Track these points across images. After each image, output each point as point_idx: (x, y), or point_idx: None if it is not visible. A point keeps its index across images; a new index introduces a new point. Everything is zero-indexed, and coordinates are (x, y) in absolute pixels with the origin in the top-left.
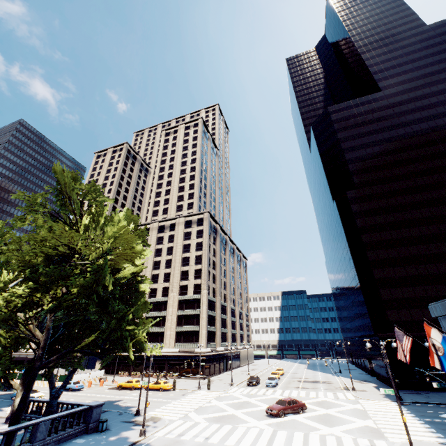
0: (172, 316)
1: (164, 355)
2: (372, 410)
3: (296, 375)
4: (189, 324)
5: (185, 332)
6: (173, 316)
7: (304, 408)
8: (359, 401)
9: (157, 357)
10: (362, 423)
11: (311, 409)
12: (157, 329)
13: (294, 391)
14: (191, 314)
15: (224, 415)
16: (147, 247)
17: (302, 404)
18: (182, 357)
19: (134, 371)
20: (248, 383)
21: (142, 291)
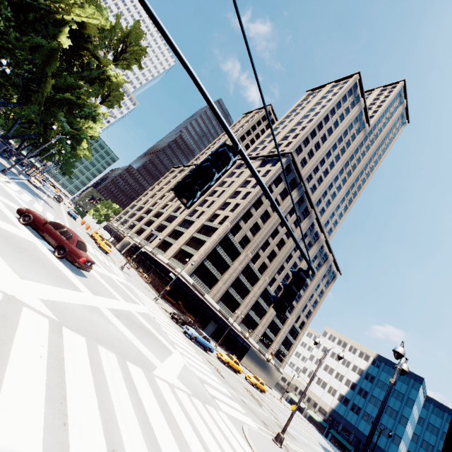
0: (188, 234)
1: (158, 261)
2: (160, 388)
3: (270, 404)
4: (193, 247)
5: (185, 252)
6: (188, 235)
7: (71, 260)
8: (219, 411)
9: (153, 260)
10: (8, 275)
11: (96, 291)
12: (172, 240)
13: (185, 343)
14: (201, 240)
15: (20, 203)
16: (139, 68)
17: (75, 251)
18: (165, 270)
19: (136, 263)
20: (171, 312)
21: (61, 45)
